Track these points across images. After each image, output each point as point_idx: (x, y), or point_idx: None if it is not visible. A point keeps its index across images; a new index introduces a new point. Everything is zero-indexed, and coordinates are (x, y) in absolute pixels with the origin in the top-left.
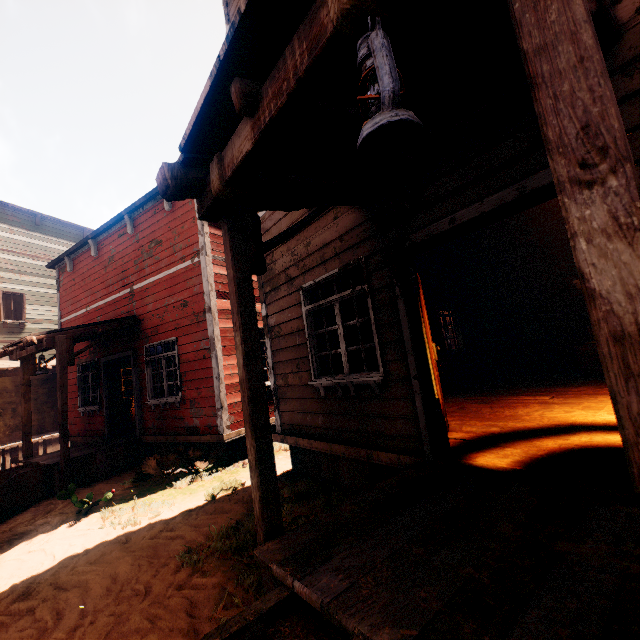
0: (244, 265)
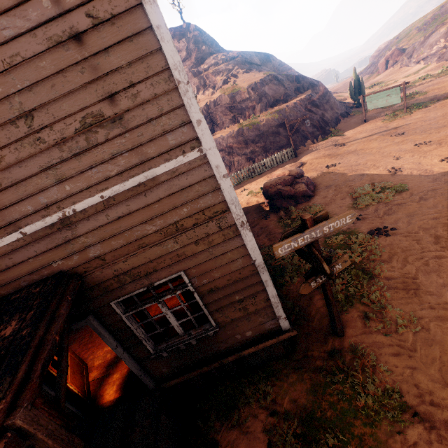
0: None
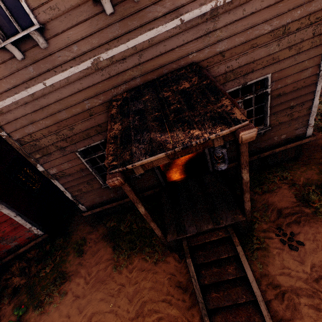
0: (129, 182)
